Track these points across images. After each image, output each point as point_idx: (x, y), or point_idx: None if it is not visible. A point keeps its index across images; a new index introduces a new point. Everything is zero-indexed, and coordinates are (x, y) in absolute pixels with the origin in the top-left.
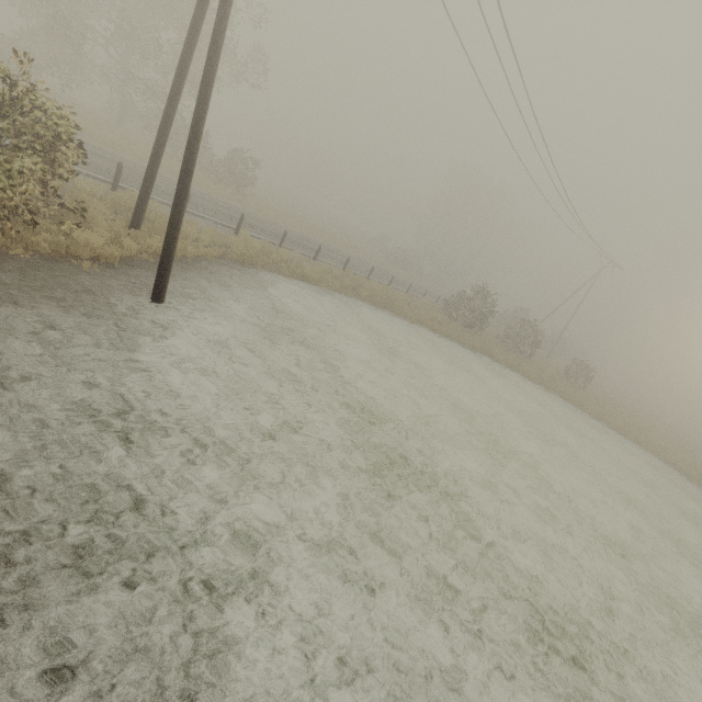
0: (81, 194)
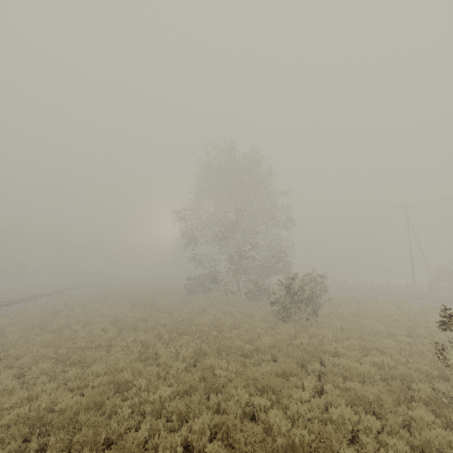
0: (420, 285)
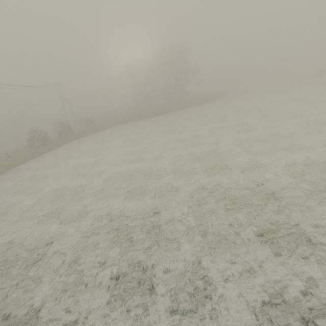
0: None
